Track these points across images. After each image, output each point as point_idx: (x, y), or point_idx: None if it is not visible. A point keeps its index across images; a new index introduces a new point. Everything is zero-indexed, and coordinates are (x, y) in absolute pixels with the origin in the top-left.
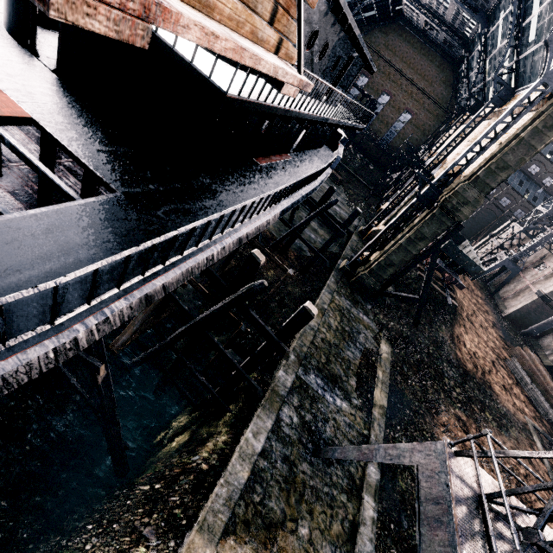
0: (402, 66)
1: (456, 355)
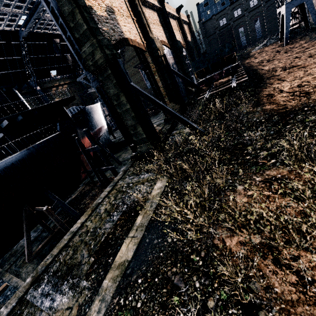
0: None
1: (264, 111)
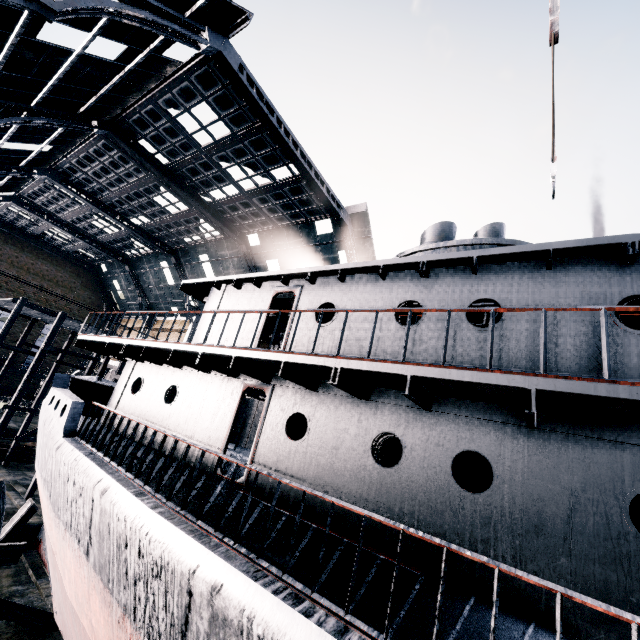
0: (17, 272)
1: None
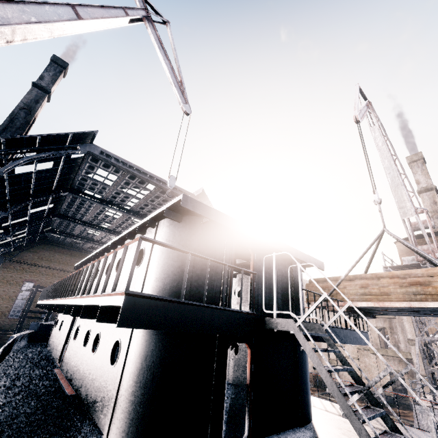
0: (62, 266)
1: None
